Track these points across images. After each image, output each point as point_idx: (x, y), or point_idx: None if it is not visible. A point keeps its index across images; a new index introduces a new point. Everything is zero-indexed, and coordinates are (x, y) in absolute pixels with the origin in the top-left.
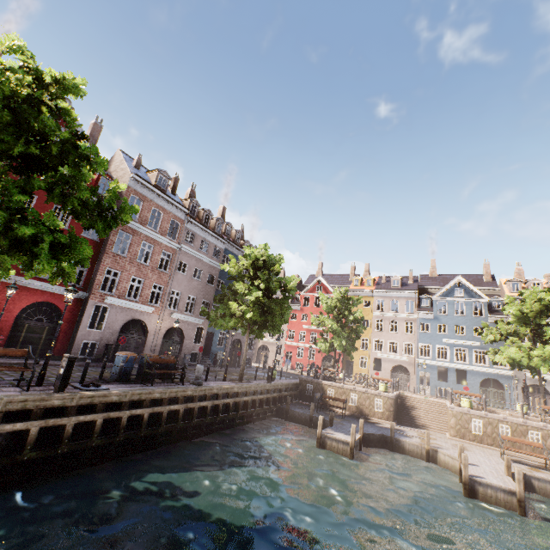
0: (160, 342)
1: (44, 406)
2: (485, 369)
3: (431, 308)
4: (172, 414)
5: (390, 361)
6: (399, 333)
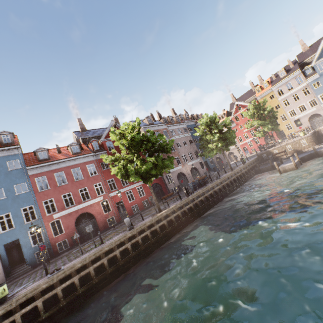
0: (191, 176)
1: (189, 200)
2: None
3: (315, 72)
4: (218, 190)
5: (305, 116)
6: (301, 99)
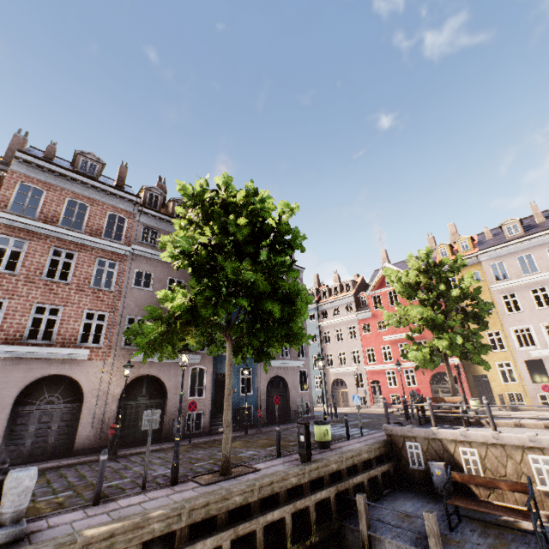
0: (114, 408)
1: None
2: None
3: None
4: None
5: None
6: None
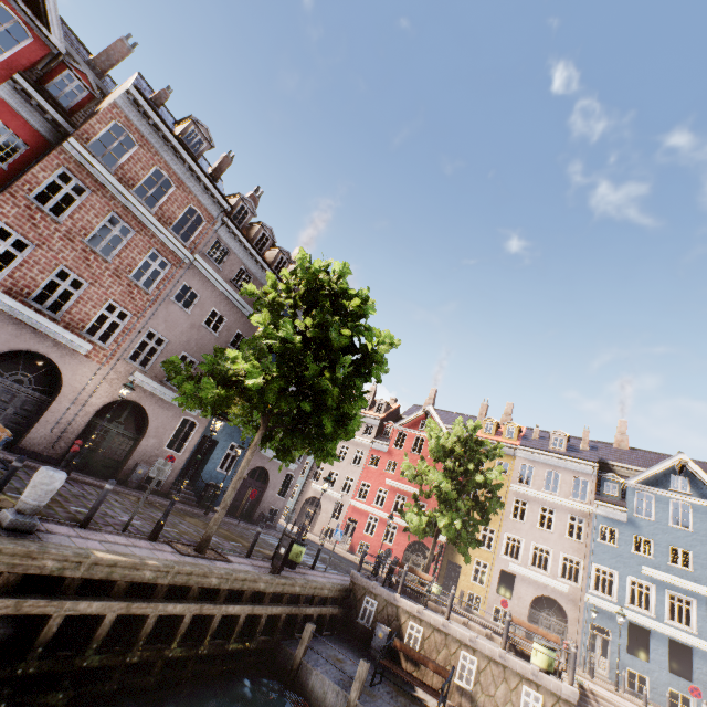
0: (84, 421)
1: None
2: None
3: (622, 502)
4: None
5: (532, 584)
6: (554, 534)
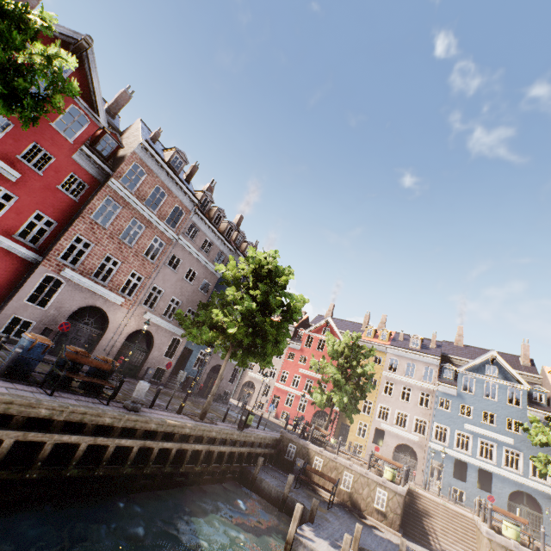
0: (120, 344)
1: None
2: (519, 477)
3: (455, 382)
4: (66, 449)
5: (395, 436)
6: (411, 404)
